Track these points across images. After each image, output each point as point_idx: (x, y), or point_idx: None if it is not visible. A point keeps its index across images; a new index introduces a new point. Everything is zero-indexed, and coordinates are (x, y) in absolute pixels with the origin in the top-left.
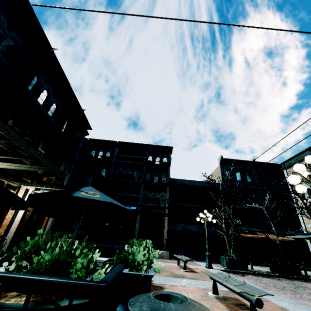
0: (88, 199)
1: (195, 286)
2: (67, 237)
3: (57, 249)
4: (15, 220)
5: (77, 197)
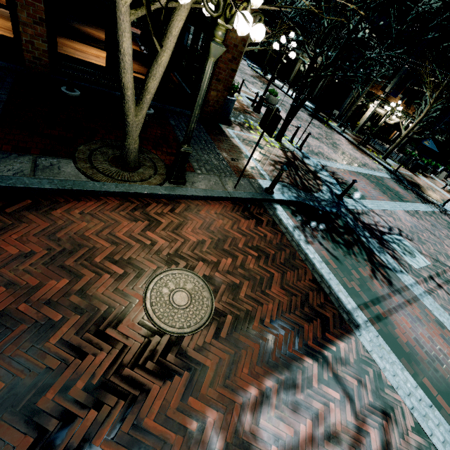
0: (424, 145)
1: (448, 188)
2: (413, 147)
3: (413, 153)
4: (397, 132)
5: (422, 143)
